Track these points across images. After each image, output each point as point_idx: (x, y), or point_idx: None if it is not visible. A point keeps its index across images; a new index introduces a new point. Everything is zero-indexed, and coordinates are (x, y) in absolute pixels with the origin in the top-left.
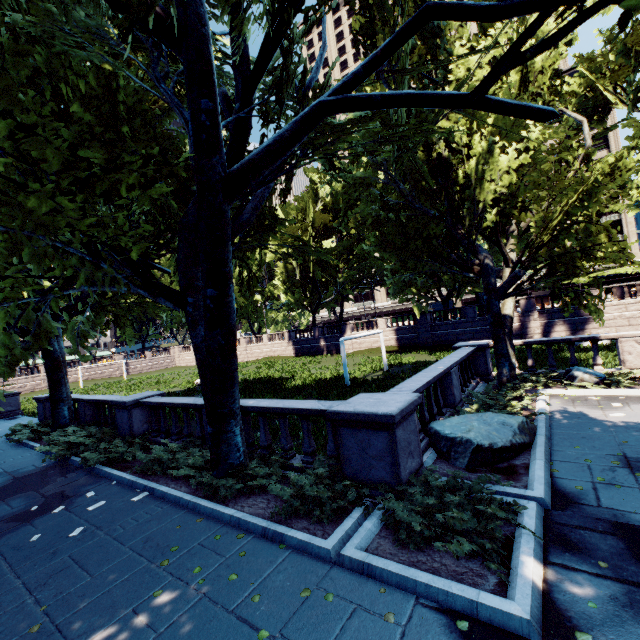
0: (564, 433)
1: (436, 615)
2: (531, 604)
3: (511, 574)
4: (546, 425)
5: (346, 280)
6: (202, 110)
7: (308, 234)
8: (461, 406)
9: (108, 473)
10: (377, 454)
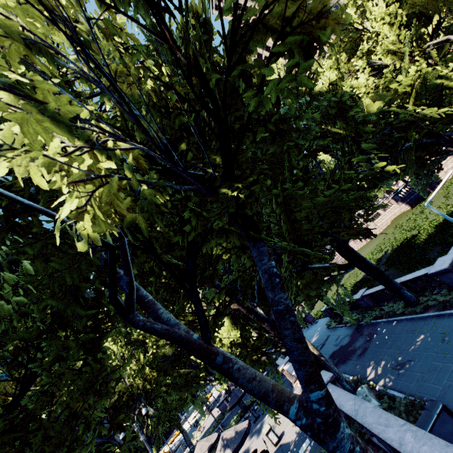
0: None
1: None
2: None
3: None
4: None
5: None
6: (326, 235)
7: None
8: None
9: (377, 322)
10: None
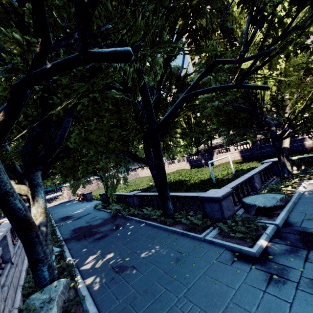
0: (304, 201)
1: (230, 252)
2: (257, 249)
3: (255, 243)
4: (296, 197)
5: (211, 129)
6: (148, 110)
7: (189, 112)
8: (261, 190)
9: (131, 218)
10: (216, 210)
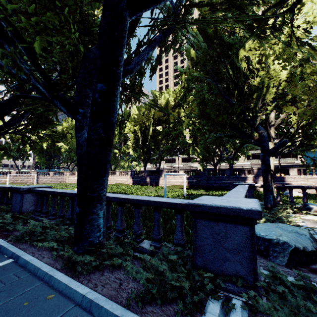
0: None
1: None
2: None
3: None
4: None
5: (164, 149)
6: None
7: (149, 121)
8: None
9: None
10: (233, 247)
